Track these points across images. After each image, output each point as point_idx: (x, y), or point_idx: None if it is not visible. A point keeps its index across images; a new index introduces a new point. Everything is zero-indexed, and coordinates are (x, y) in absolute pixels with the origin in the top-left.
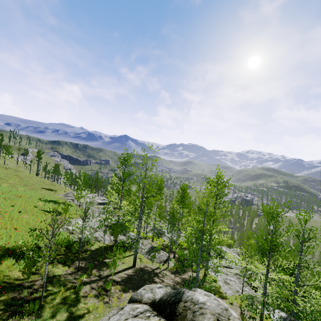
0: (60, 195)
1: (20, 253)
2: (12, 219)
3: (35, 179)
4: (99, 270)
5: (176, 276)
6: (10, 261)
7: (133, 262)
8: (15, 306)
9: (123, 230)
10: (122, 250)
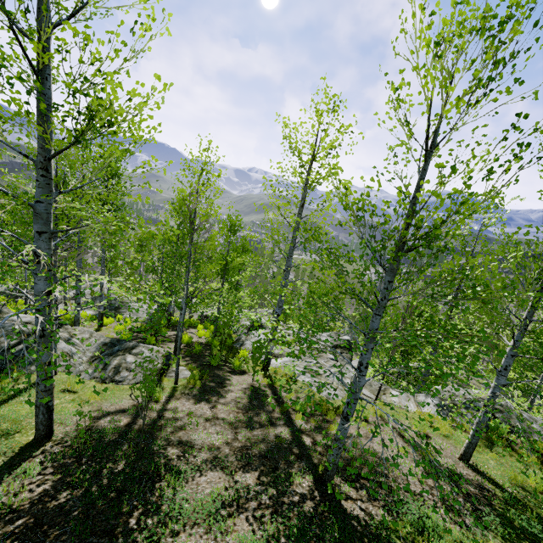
0: None
1: None
2: None
3: None
4: None
5: (213, 403)
6: None
7: (35, 426)
8: None
9: None
10: None
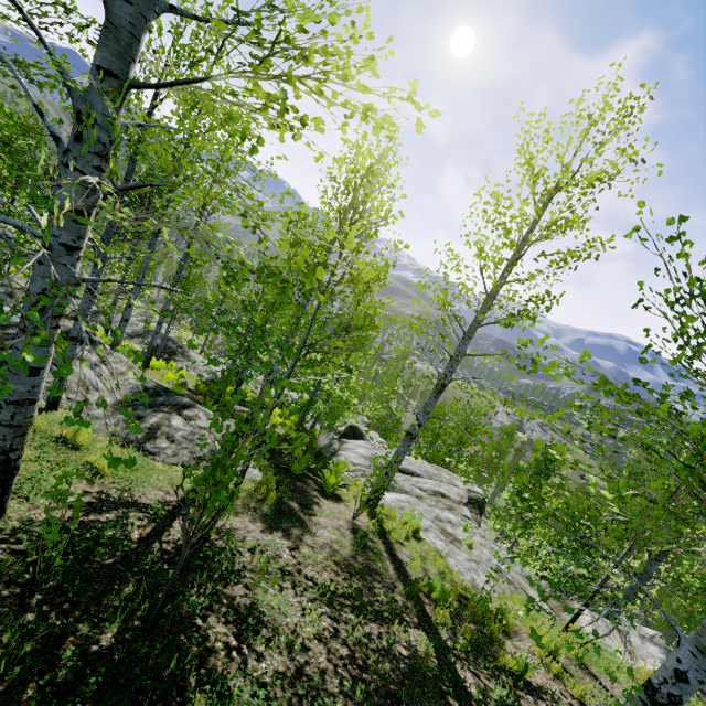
0: None
1: None
2: None
3: None
4: None
5: (294, 540)
6: None
7: None
8: None
9: None
10: None
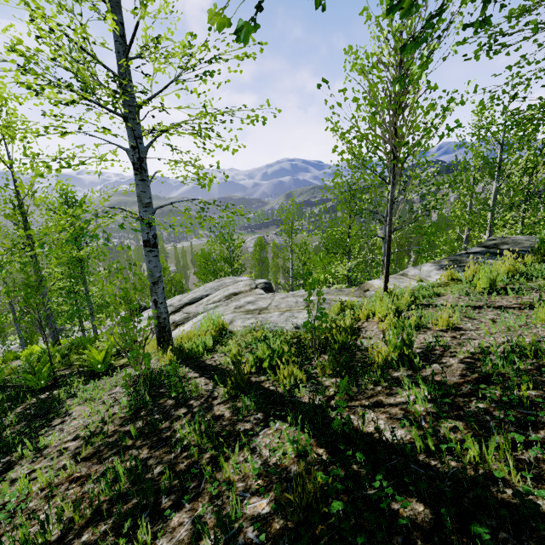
0: None
1: None
2: None
3: None
4: None
5: None
6: None
7: None
8: None
9: None
10: None
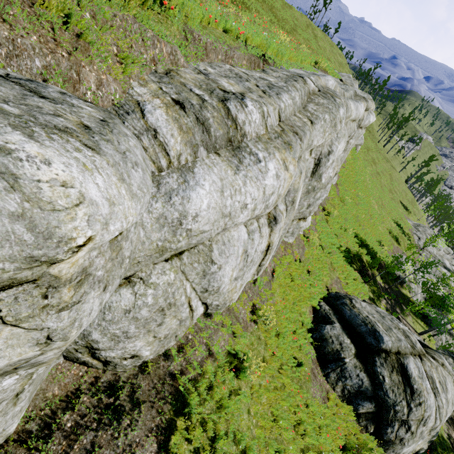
0: (410, 222)
1: (370, 251)
2: (373, 225)
3: (401, 187)
4: (395, 304)
5: None
6: (365, 251)
7: (421, 331)
8: (361, 272)
9: (440, 310)
10: (421, 318)
